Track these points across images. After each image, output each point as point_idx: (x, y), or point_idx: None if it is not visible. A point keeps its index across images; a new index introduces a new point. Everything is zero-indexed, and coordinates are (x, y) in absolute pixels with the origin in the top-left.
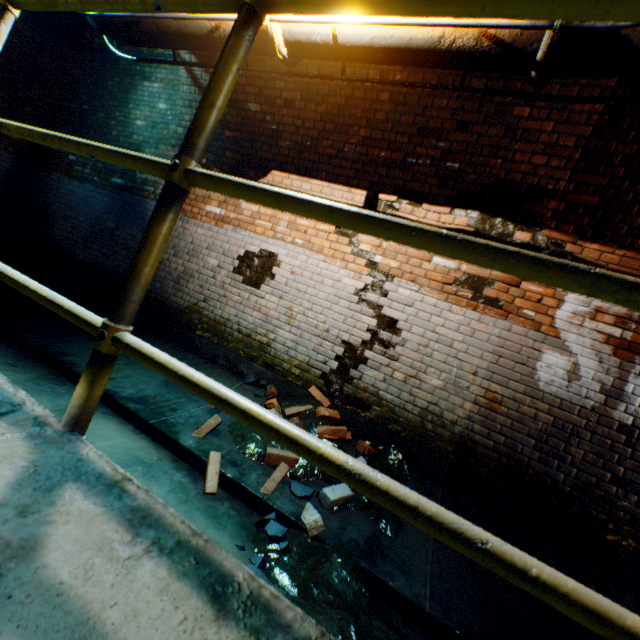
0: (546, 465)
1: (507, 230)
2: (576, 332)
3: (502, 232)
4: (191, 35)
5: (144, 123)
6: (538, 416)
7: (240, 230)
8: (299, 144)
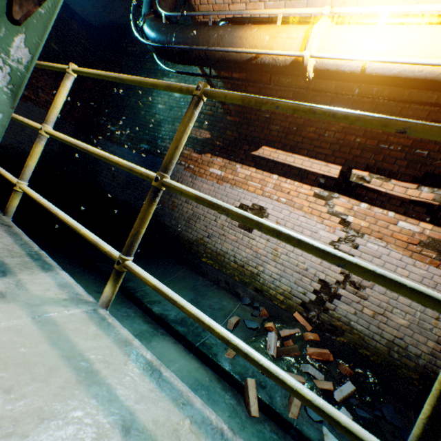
0: None
1: None
2: None
3: None
4: (231, 61)
5: (163, 106)
6: None
7: (236, 187)
8: (286, 128)
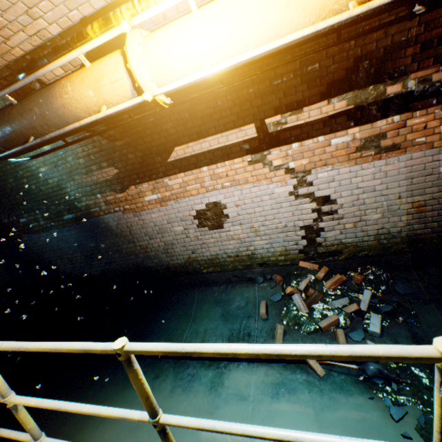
0: None
1: (379, 91)
2: None
3: (376, 95)
4: (77, 129)
5: (46, 168)
6: None
7: (180, 200)
8: (179, 120)
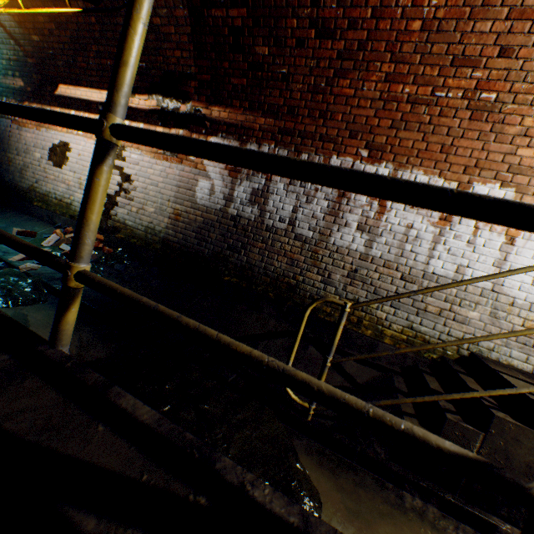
0: (201, 246)
1: (176, 106)
2: (213, 165)
3: (174, 107)
4: None
5: None
6: (197, 219)
7: (50, 131)
8: (68, 63)
